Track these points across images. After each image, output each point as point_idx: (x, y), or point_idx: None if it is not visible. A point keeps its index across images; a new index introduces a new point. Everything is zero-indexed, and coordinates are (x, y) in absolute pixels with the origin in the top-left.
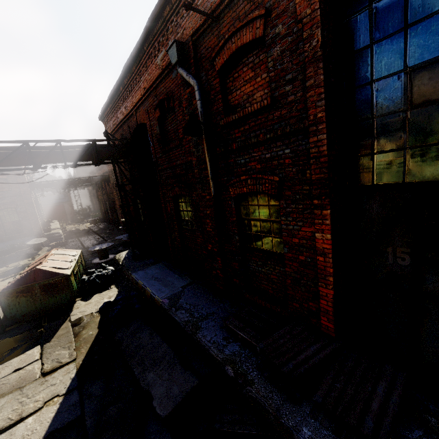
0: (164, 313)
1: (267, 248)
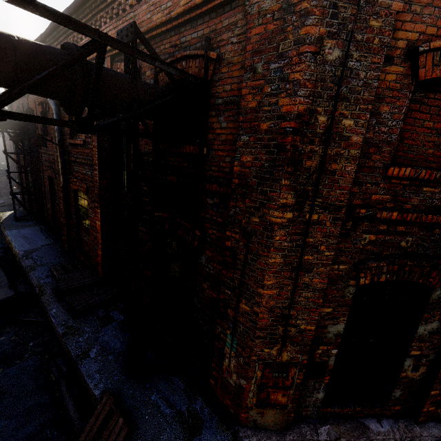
0: (18, 260)
1: (87, 226)
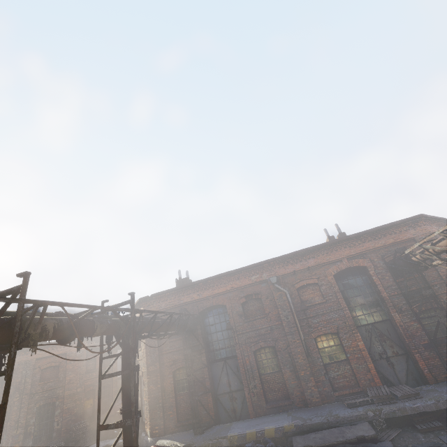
0: (302, 429)
1: (337, 359)
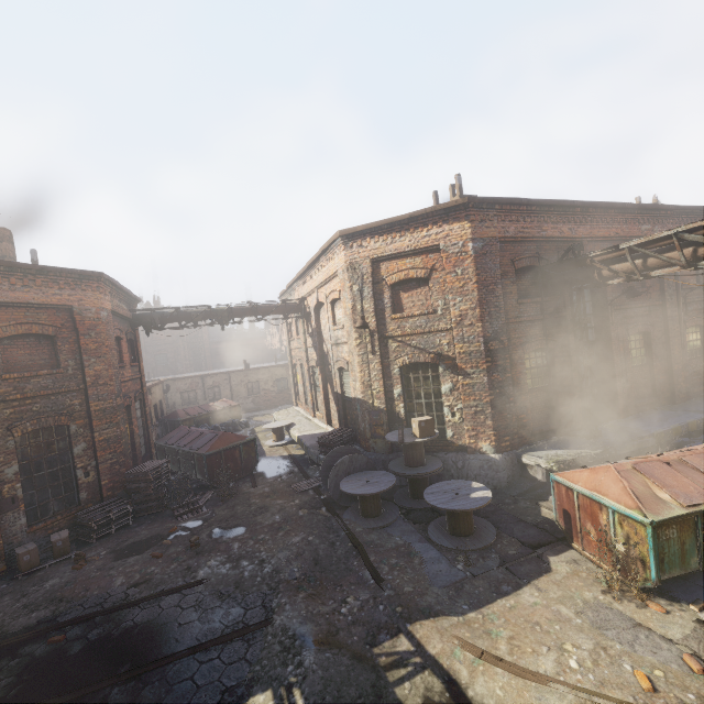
0: None
1: (696, 356)
